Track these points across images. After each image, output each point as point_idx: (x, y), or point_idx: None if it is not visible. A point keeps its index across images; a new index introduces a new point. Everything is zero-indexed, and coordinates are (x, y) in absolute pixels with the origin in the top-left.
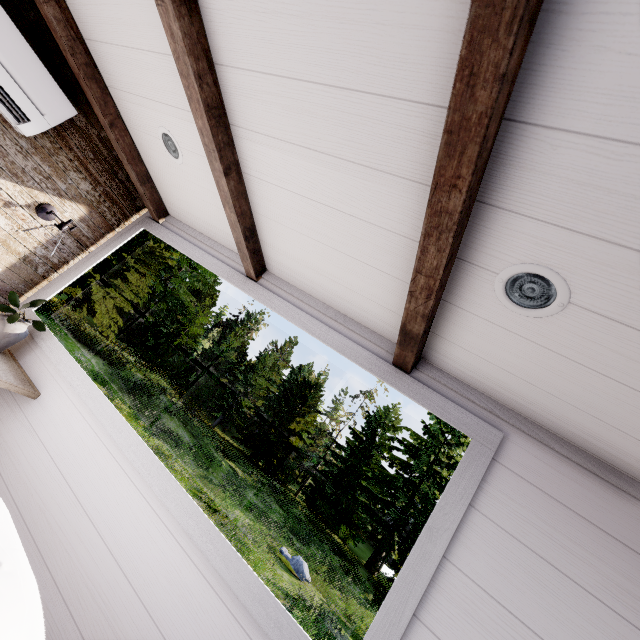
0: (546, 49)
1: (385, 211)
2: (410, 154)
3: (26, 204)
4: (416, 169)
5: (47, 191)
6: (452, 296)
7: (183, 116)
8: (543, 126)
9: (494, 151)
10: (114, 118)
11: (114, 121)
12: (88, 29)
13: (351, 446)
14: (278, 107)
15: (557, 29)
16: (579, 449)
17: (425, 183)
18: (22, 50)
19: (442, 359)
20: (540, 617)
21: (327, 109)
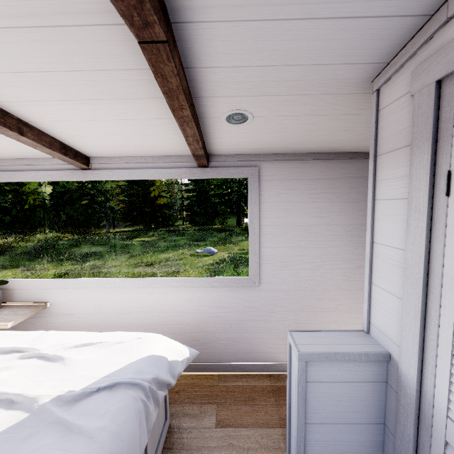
0: (186, 42)
1: (148, 113)
2: (145, 89)
3: None
4: (153, 94)
5: None
6: (206, 131)
7: None
8: (204, 67)
9: (188, 79)
10: None
11: None
12: None
13: (193, 180)
14: (30, 87)
15: (186, 35)
16: (286, 154)
17: (162, 97)
18: None
19: (218, 151)
20: (293, 220)
21: (73, 81)
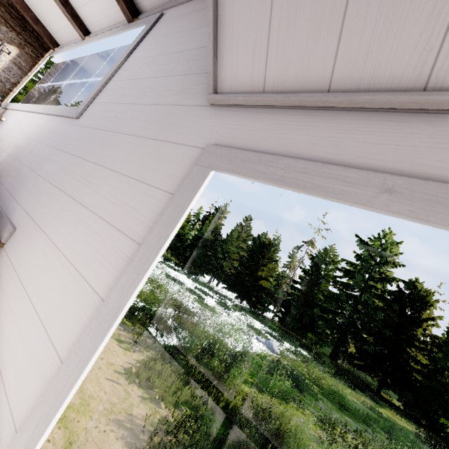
0: None
1: None
2: None
3: None
4: None
5: None
6: None
7: None
8: None
9: None
10: None
11: None
12: None
13: (303, 279)
14: None
15: None
16: None
17: None
18: None
19: (141, 1)
20: (153, 52)
21: None
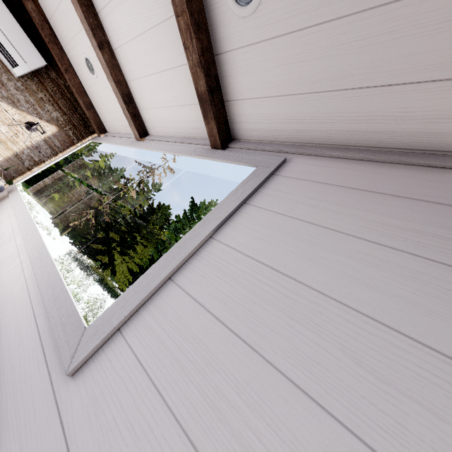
0: None
1: None
2: None
3: (19, 121)
4: None
5: (32, 114)
6: (217, 44)
7: (85, 33)
8: None
9: None
10: (68, 67)
11: (68, 68)
12: (48, 11)
13: None
14: None
15: None
16: (353, 148)
17: None
18: (15, 27)
19: (242, 128)
20: (292, 261)
21: None
